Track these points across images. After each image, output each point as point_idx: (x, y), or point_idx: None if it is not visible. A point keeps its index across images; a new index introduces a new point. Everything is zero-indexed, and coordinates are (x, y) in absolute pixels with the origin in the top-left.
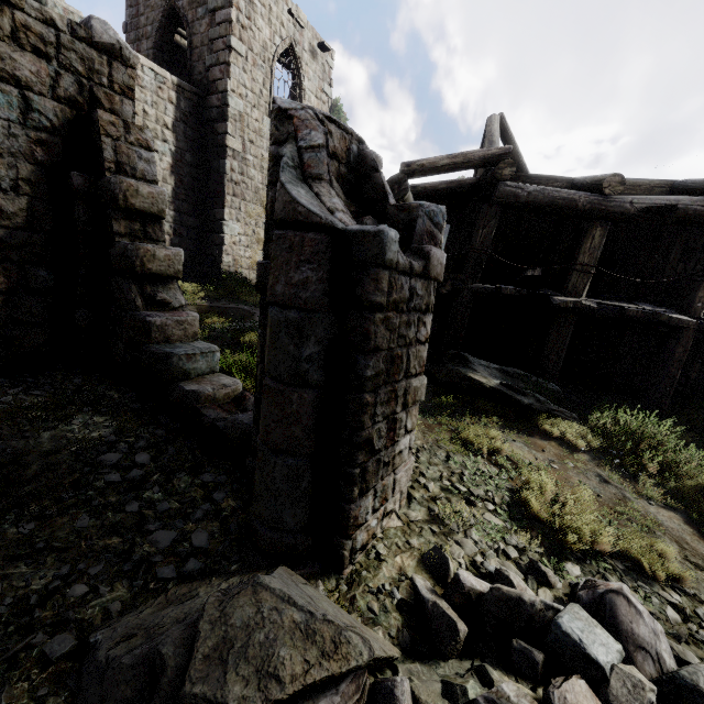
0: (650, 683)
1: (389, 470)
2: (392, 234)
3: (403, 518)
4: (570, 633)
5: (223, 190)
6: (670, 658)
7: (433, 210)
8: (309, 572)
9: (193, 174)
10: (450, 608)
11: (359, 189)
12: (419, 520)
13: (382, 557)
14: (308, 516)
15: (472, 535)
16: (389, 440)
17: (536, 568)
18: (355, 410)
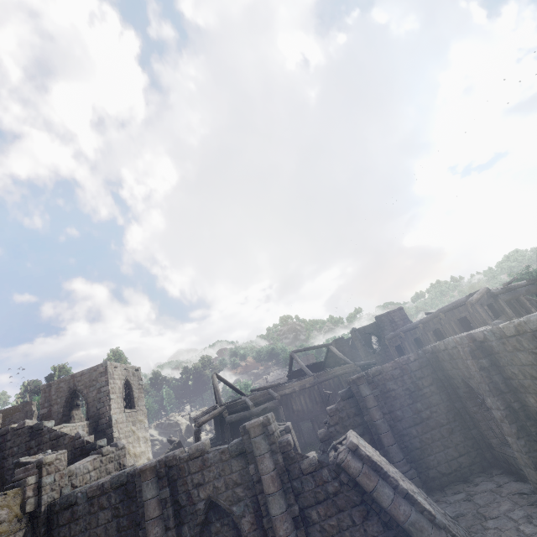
0: None
1: None
2: None
3: None
4: None
5: None
6: None
7: None
8: None
9: None
10: None
11: None
12: None
13: None
14: None
15: None
16: None
17: None
18: None
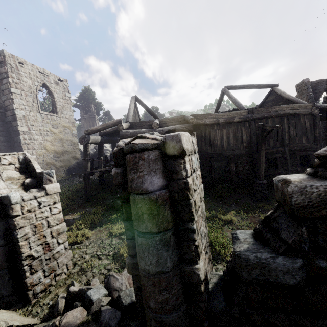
0: (104, 300)
1: (52, 260)
2: (13, 195)
3: (68, 274)
4: (88, 294)
5: (22, 148)
6: (125, 289)
7: (49, 172)
8: (16, 308)
9: (5, 144)
10: (63, 301)
11: (28, 168)
12: (75, 272)
13: (51, 291)
14: (13, 288)
15: (93, 270)
16: (46, 251)
17: (108, 274)
18: (18, 249)
